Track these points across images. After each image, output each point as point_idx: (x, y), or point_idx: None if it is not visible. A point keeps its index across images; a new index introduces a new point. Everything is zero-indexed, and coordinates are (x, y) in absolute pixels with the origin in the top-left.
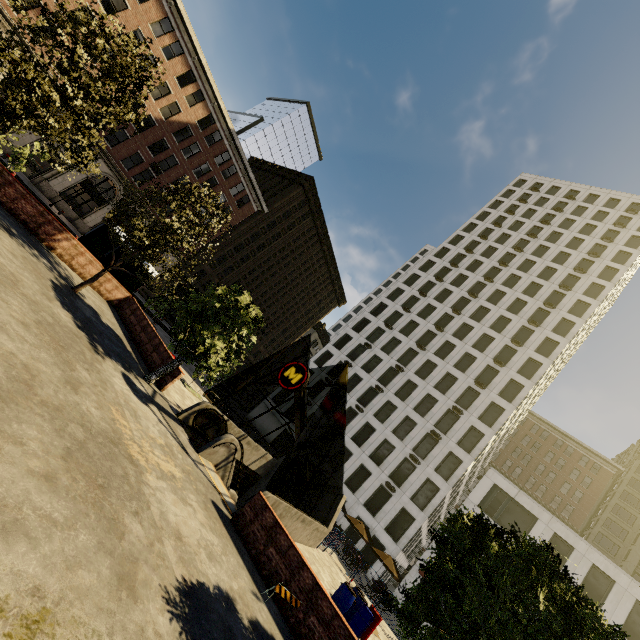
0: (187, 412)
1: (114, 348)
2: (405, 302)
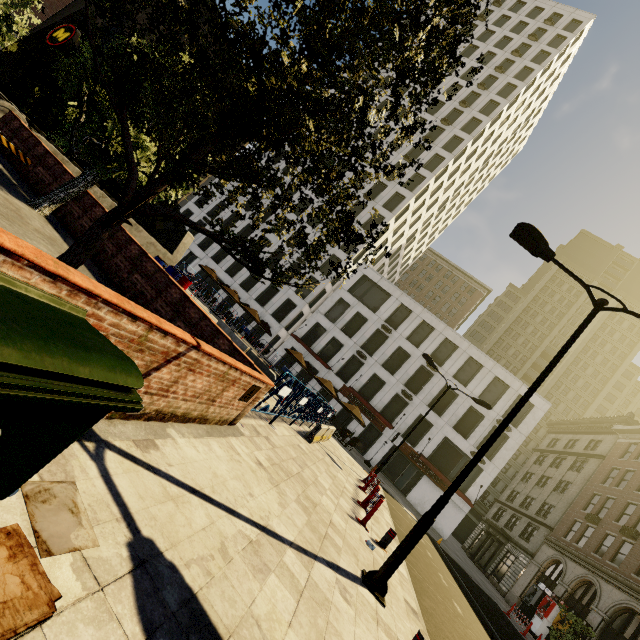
0: None
1: None
2: None
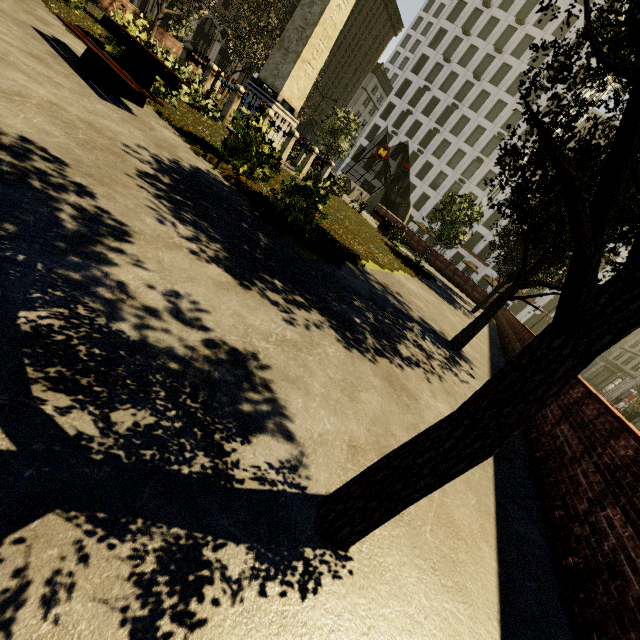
0: None
1: None
2: (466, 21)
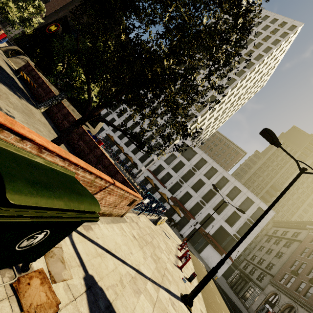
0: (5, 47)
1: None
2: None
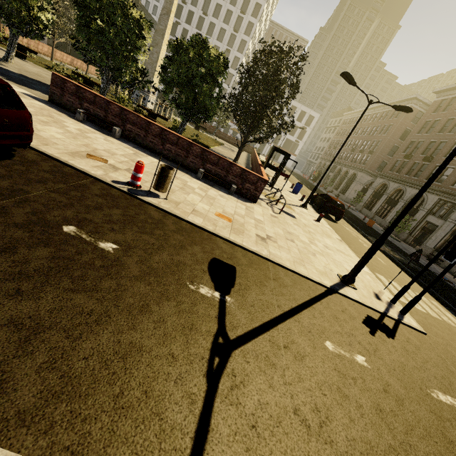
0: None
1: None
2: None
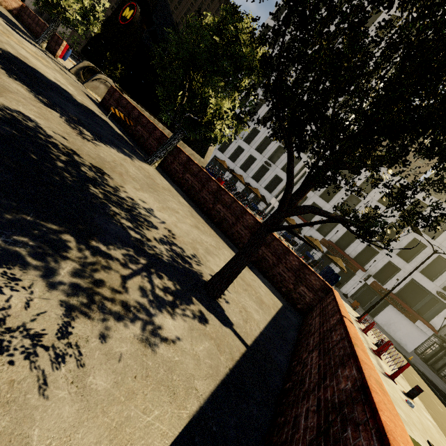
0: (75, 68)
1: (1, 15)
2: None
